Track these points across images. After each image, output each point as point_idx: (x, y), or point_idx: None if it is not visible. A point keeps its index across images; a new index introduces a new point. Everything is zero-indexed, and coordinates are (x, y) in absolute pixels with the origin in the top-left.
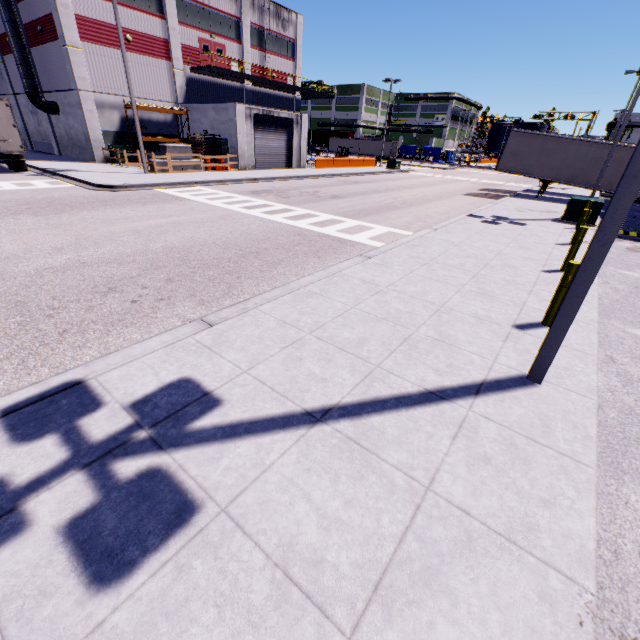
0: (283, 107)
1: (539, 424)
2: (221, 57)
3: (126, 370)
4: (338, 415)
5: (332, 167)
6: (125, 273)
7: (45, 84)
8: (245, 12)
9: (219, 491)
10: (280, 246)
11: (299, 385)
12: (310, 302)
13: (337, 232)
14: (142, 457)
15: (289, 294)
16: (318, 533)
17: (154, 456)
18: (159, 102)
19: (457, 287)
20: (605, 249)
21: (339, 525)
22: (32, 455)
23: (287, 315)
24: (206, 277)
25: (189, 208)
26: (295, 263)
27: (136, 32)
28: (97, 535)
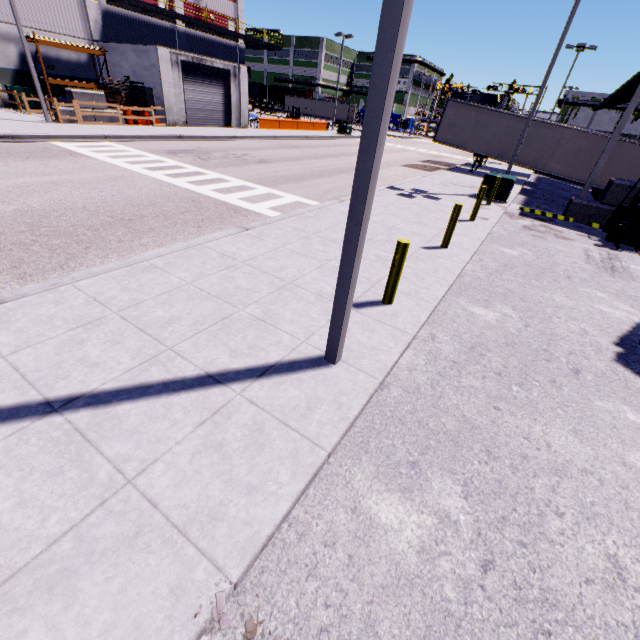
0: (224, 56)
1: (304, 407)
2: None
3: None
4: (83, 404)
5: (278, 128)
6: None
7: None
8: None
9: None
10: (162, 213)
11: (60, 371)
12: (143, 277)
13: (239, 200)
14: None
15: (124, 268)
16: None
17: None
18: (69, 37)
19: (321, 263)
20: (358, 229)
21: None
22: None
23: (104, 292)
24: (47, 246)
25: (80, 166)
26: (167, 233)
27: None
28: None
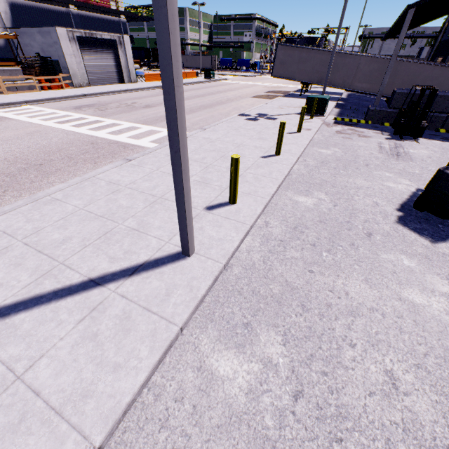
0: (111, 29)
1: (163, 294)
2: None
3: None
4: None
5: (160, 80)
6: None
7: None
8: None
9: None
10: (67, 156)
11: None
12: (45, 209)
13: (127, 138)
14: None
15: (30, 203)
16: None
17: None
18: None
19: None
20: (178, 155)
21: None
22: None
23: (12, 225)
24: None
25: (4, 127)
26: (70, 171)
27: None
28: None
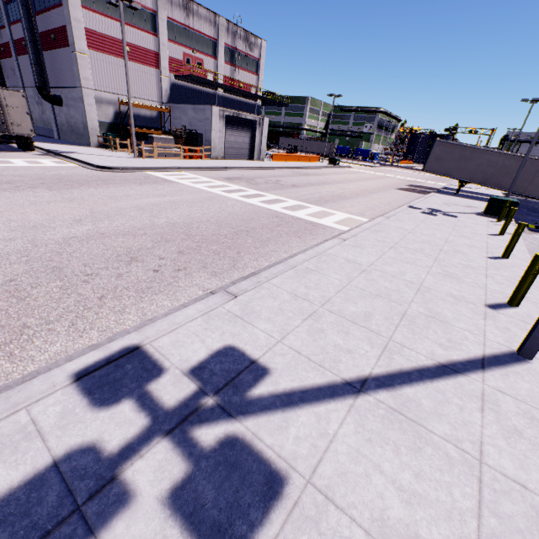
0: (246, 111)
1: None
2: (200, 69)
3: (175, 336)
4: (375, 386)
5: (285, 161)
6: (141, 244)
7: (52, 81)
8: (221, 35)
9: (298, 461)
10: (264, 226)
11: (330, 355)
12: (311, 278)
13: (307, 216)
14: (216, 424)
15: (291, 270)
16: (403, 507)
17: (227, 424)
18: (147, 101)
19: (426, 269)
20: None
21: (418, 499)
22: (115, 420)
23: (296, 289)
24: (211, 251)
25: (178, 189)
26: (281, 241)
27: (133, 45)
28: (201, 507)
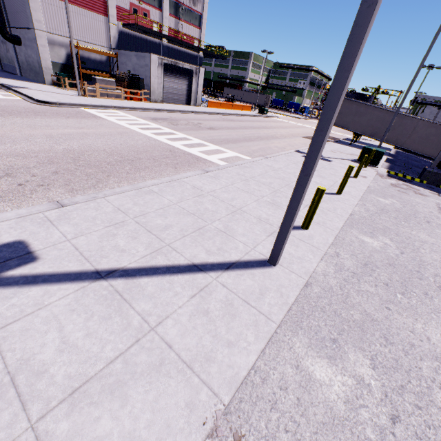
0: (189, 61)
1: (258, 292)
2: (146, 19)
3: None
4: (118, 275)
5: (220, 108)
6: (25, 164)
7: (12, 21)
8: None
9: None
10: (152, 157)
11: (103, 252)
12: (146, 197)
13: (199, 152)
14: None
15: (134, 190)
16: (54, 353)
17: None
18: (97, 46)
19: (258, 197)
20: (307, 178)
21: (73, 349)
22: None
23: (124, 204)
24: (84, 173)
25: (99, 124)
26: (156, 170)
27: None
28: None
